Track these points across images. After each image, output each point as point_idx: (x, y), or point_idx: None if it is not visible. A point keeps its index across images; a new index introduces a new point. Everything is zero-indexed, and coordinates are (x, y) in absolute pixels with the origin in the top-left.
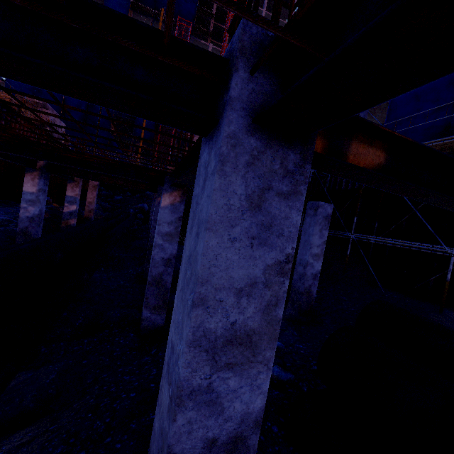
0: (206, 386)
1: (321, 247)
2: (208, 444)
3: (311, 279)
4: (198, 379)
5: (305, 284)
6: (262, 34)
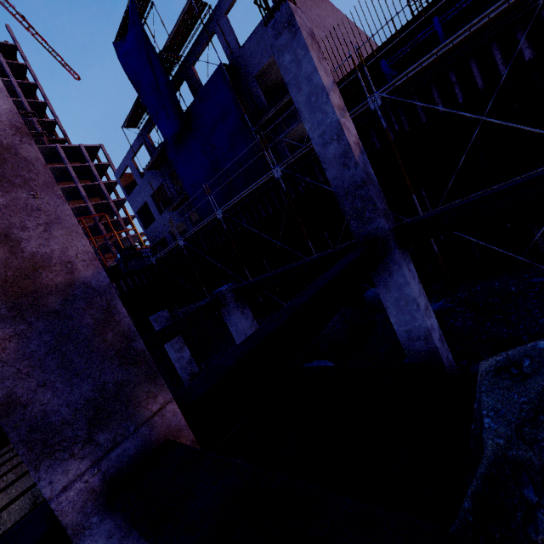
0: None
1: (180, 340)
2: None
3: (188, 366)
4: None
5: (187, 372)
6: None
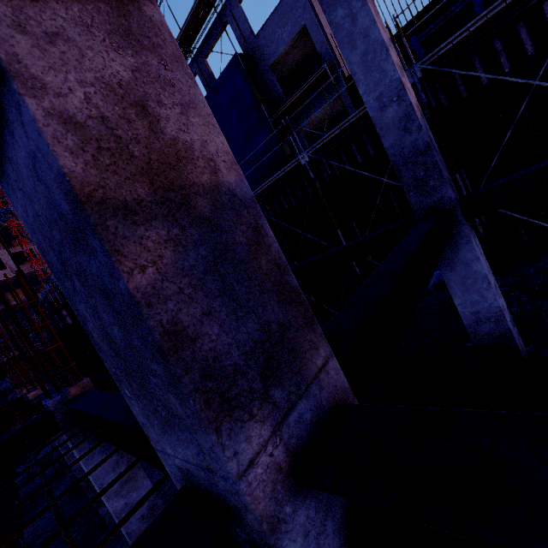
0: (125, 505)
1: None
2: (141, 519)
3: None
4: (120, 505)
5: None
6: (57, 400)
